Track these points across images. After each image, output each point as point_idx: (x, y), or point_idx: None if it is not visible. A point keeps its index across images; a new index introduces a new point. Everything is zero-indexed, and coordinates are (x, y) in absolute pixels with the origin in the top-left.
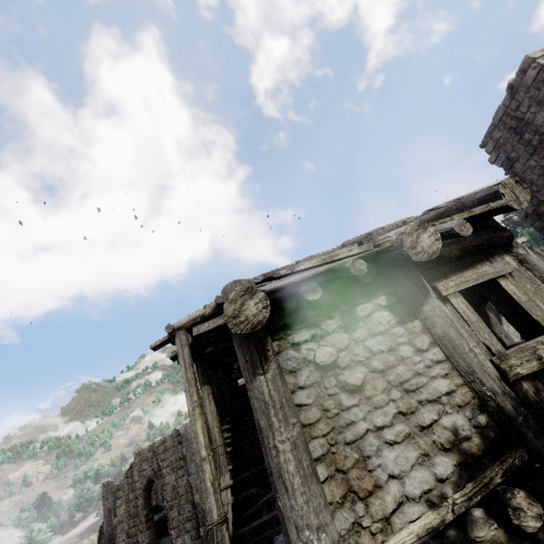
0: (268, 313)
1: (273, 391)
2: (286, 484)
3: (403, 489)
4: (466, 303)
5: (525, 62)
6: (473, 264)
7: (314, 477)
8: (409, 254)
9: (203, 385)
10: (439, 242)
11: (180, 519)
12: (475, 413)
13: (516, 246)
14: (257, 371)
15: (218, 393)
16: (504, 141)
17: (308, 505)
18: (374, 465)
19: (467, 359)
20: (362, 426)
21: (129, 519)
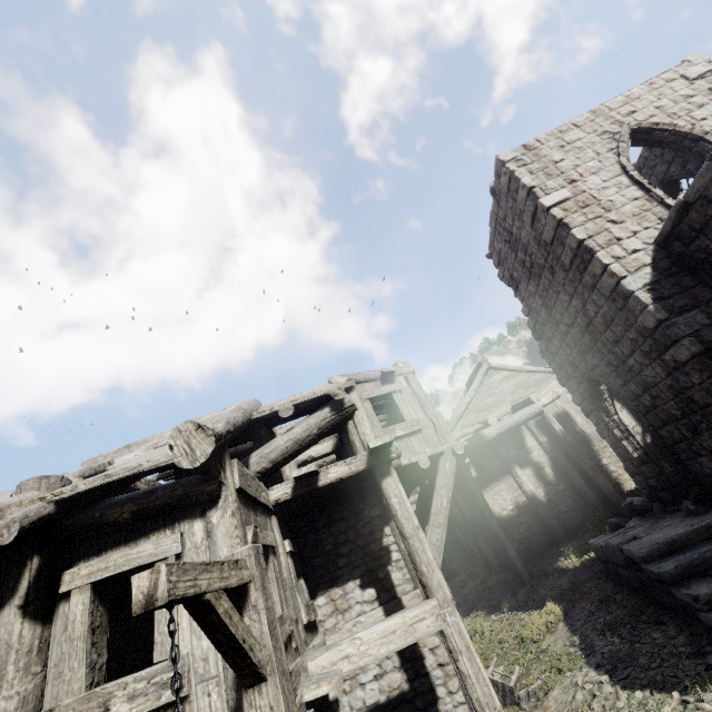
0: None
1: None
2: None
3: None
4: (86, 605)
5: (497, 164)
6: (149, 533)
7: None
8: None
9: None
10: None
11: None
12: None
13: (218, 507)
14: None
15: None
16: (505, 255)
17: None
18: None
19: None
20: None
21: None
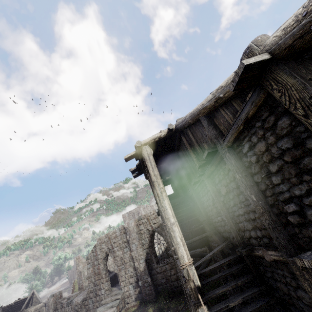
0: None
1: None
2: None
3: None
4: None
5: None
6: None
7: None
8: None
9: None
10: None
11: (126, 276)
12: None
13: None
14: None
15: None
16: None
17: None
18: None
19: None
20: None
21: (95, 276)
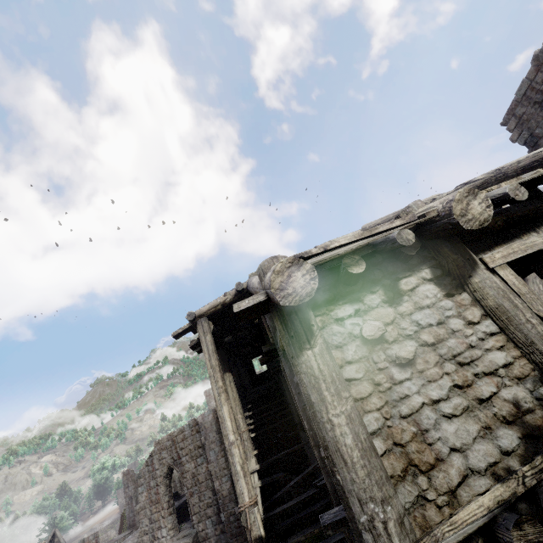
0: (316, 284)
1: (322, 365)
2: (345, 457)
3: (467, 462)
4: (515, 275)
5: None
6: (519, 236)
7: (372, 450)
8: (459, 222)
9: (224, 373)
10: (490, 209)
11: (201, 505)
12: (537, 385)
13: None
14: (304, 345)
15: (237, 381)
16: (528, 117)
17: (369, 478)
18: (433, 438)
19: (525, 330)
20: (417, 399)
21: (151, 506)
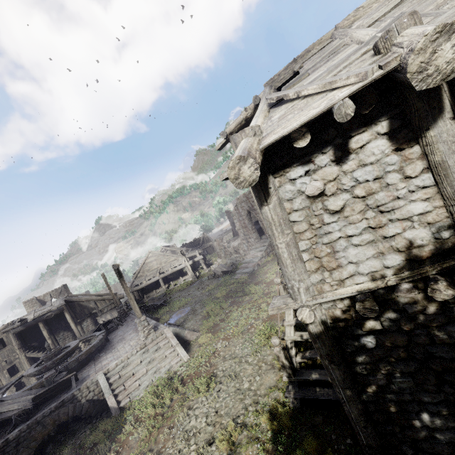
0: (258, 173)
1: (273, 216)
2: (283, 262)
3: (356, 269)
4: None
5: None
6: None
7: (299, 260)
8: (411, 83)
9: None
10: None
11: None
12: (441, 229)
13: None
14: (263, 203)
15: None
16: None
17: (294, 272)
18: (340, 256)
19: None
20: (336, 235)
21: (243, 229)
